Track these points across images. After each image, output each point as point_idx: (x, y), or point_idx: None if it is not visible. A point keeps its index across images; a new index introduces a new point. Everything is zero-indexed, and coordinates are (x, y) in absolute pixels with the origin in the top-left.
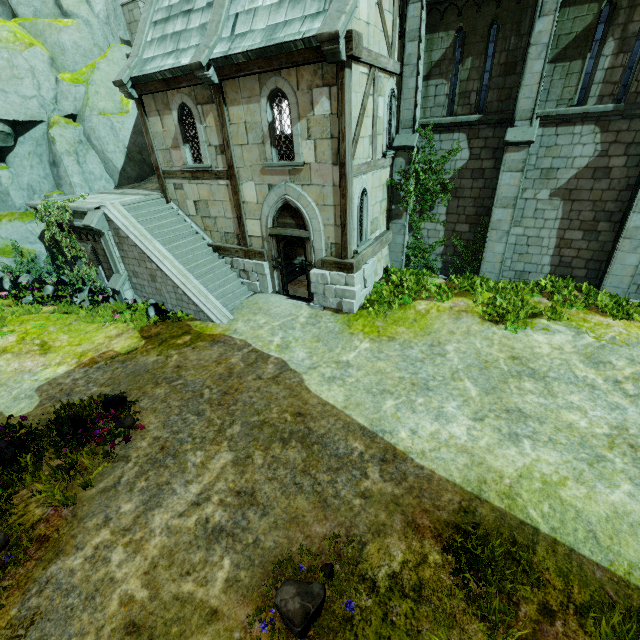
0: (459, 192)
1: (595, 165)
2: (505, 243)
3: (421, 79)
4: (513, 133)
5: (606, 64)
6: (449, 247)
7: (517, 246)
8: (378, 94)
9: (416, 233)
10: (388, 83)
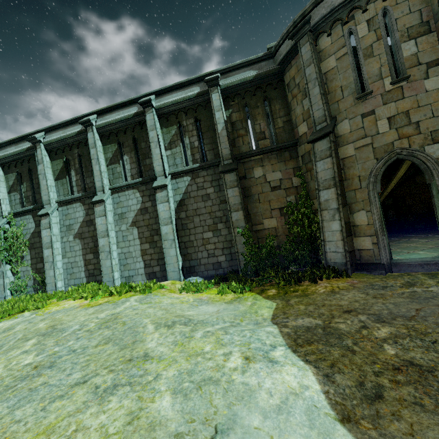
0: (35, 245)
1: (86, 220)
2: (54, 269)
3: (6, 193)
4: (42, 211)
5: (75, 179)
6: (36, 279)
7: (68, 269)
8: None
9: (17, 275)
10: None
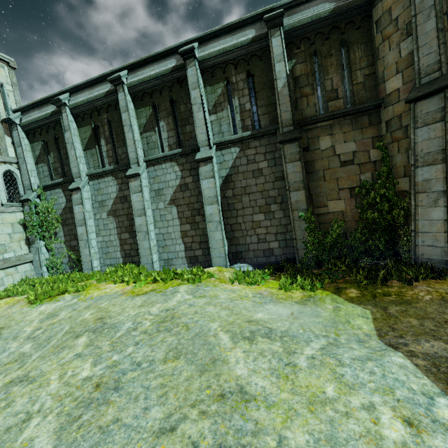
0: (67, 221)
1: (120, 196)
2: (89, 247)
3: (33, 164)
4: (73, 184)
5: (105, 149)
6: (71, 257)
7: (103, 249)
8: None
9: (52, 252)
10: (0, 166)
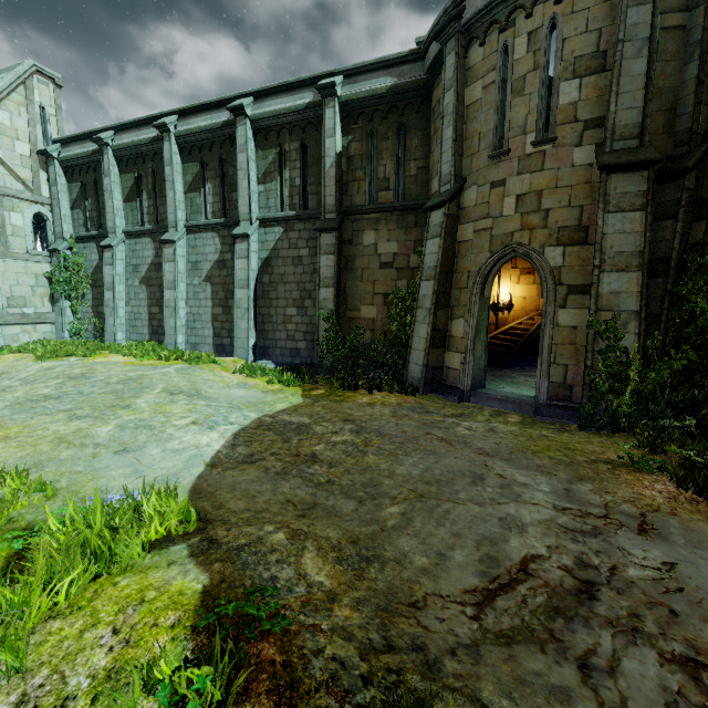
0: (97, 283)
1: (155, 262)
2: (114, 316)
3: (69, 209)
4: (106, 241)
5: (147, 204)
6: (97, 325)
7: (131, 321)
8: (8, 210)
9: (78, 315)
10: (30, 207)
